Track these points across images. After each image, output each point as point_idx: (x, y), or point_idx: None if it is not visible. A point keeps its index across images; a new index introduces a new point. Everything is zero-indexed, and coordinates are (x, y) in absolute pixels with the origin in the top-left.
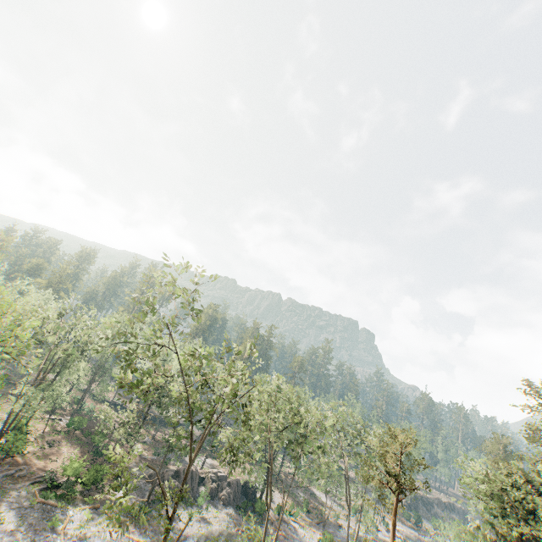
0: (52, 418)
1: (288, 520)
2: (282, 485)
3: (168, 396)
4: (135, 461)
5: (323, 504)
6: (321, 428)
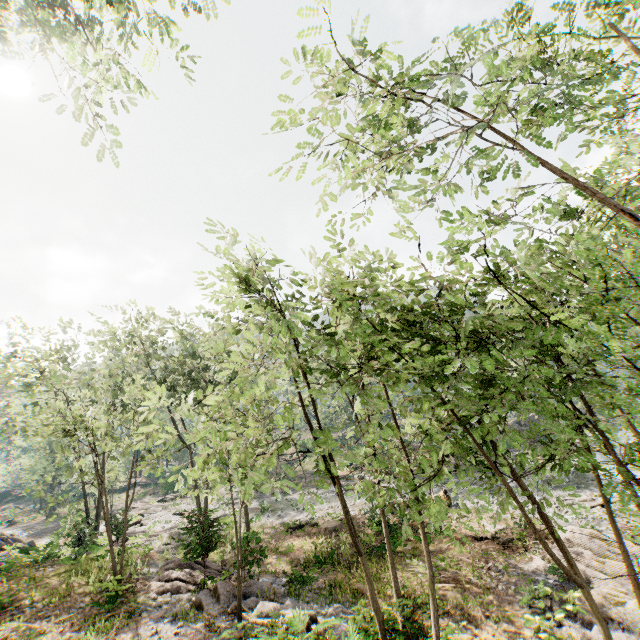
0: None
1: None
2: None
3: None
4: None
5: None
6: None
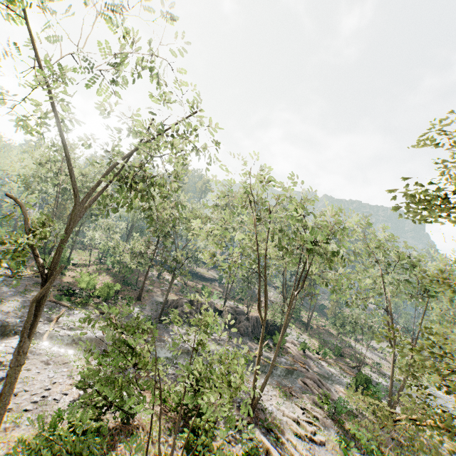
0: (101, 262)
1: (315, 359)
2: (312, 332)
3: (163, 222)
4: (160, 293)
5: (362, 354)
6: (336, 220)
